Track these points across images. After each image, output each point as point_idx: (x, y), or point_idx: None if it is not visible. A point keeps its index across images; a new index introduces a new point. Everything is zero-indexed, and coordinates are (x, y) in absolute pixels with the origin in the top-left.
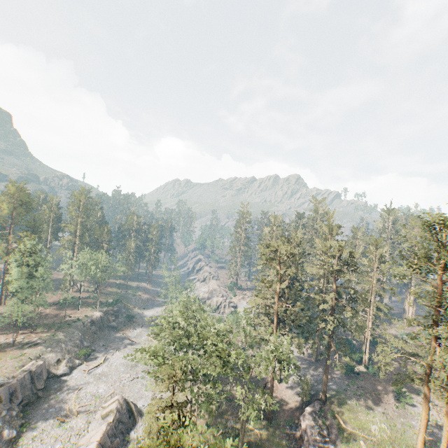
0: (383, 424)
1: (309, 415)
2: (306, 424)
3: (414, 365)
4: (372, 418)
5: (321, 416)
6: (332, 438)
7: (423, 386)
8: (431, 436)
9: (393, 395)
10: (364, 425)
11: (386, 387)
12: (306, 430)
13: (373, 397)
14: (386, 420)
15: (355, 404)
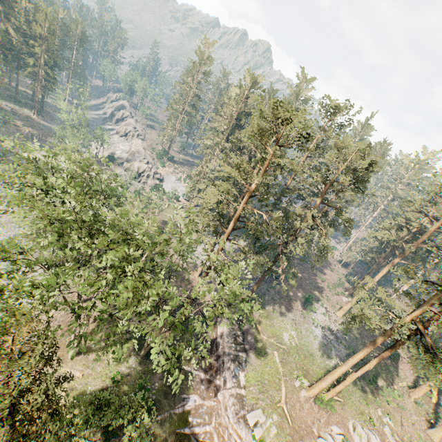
0: (292, 331)
1: (228, 319)
2: (224, 330)
3: (317, 273)
4: (284, 325)
5: (239, 321)
6: (247, 346)
7: (321, 293)
8: (324, 341)
9: (301, 300)
10: (278, 333)
11: (296, 292)
12: (223, 337)
13: (286, 302)
14: (295, 327)
15: (271, 310)
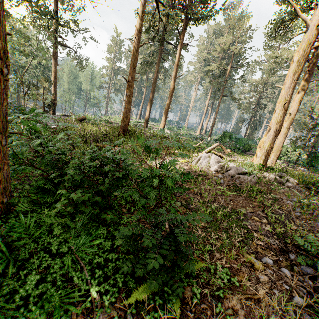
0: None
1: None
2: None
3: None
4: None
5: None
6: None
7: None
8: None
9: None
10: None
11: None
12: None
13: None
14: None
15: None
